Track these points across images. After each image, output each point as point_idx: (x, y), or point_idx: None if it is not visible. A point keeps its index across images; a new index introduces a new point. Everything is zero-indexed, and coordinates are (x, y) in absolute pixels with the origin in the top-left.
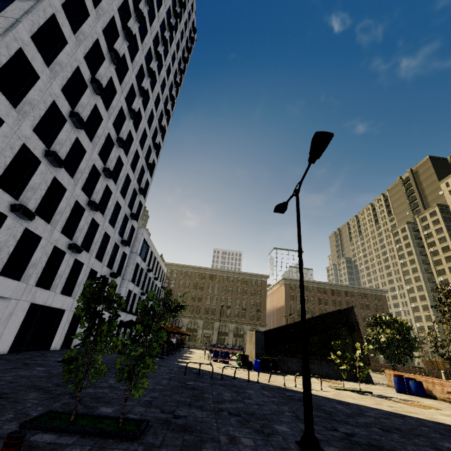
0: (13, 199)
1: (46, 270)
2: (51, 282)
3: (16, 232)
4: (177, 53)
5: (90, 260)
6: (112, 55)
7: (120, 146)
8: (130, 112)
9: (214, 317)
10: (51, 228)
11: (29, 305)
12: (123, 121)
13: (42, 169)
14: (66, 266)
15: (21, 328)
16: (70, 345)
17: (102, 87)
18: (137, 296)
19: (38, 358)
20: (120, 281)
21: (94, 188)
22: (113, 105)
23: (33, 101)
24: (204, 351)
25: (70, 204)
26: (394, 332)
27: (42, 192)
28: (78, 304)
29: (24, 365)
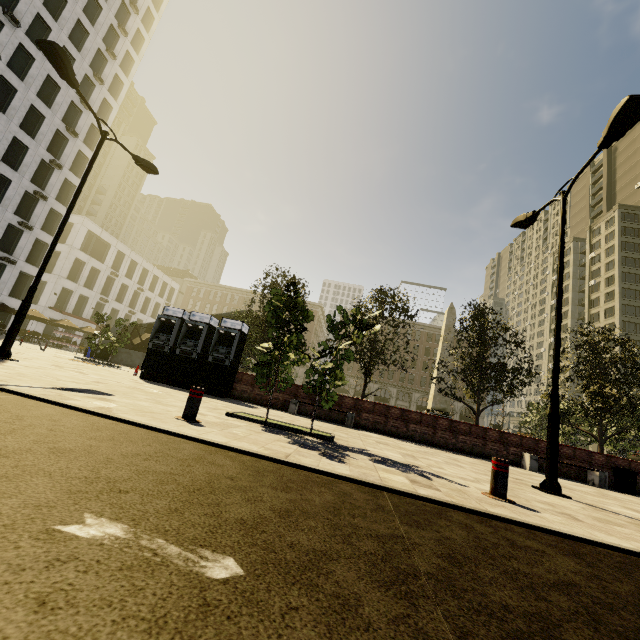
0: None
1: None
2: None
3: None
4: None
5: None
6: None
7: None
8: None
9: None
10: None
11: None
12: None
13: None
14: None
15: None
16: None
17: None
18: (91, 300)
19: None
20: None
21: None
22: None
23: None
24: None
25: None
26: None
27: None
28: None
29: None
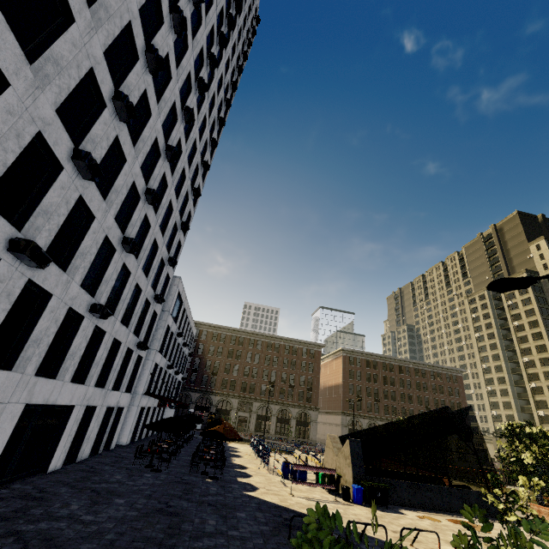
0: (12, 228)
1: (53, 346)
2: (58, 365)
3: (12, 288)
4: (237, 45)
5: (114, 326)
6: (175, 18)
7: (168, 159)
8: (185, 111)
9: (253, 395)
10: (66, 279)
11: (22, 408)
12: (173, 123)
13: (63, 180)
14: (82, 338)
15: (5, 446)
16: (76, 457)
17: (161, 62)
18: (162, 370)
19: (37, 508)
20: (145, 352)
21: (129, 218)
22: (165, 96)
23: (61, 59)
24: (245, 445)
25: (98, 241)
26: (546, 451)
27: (60, 220)
28: (92, 393)
29: (19, 548)
